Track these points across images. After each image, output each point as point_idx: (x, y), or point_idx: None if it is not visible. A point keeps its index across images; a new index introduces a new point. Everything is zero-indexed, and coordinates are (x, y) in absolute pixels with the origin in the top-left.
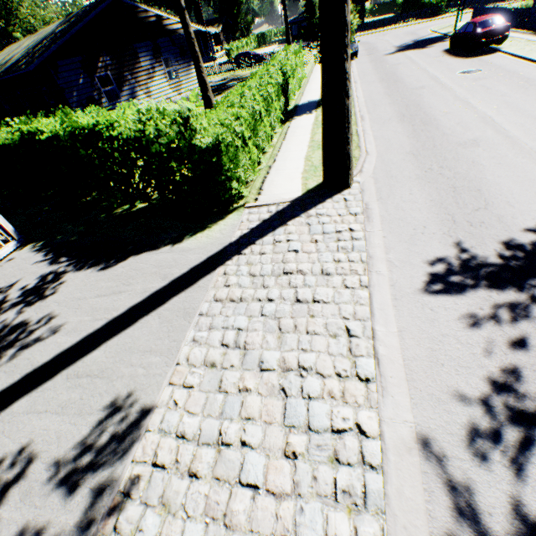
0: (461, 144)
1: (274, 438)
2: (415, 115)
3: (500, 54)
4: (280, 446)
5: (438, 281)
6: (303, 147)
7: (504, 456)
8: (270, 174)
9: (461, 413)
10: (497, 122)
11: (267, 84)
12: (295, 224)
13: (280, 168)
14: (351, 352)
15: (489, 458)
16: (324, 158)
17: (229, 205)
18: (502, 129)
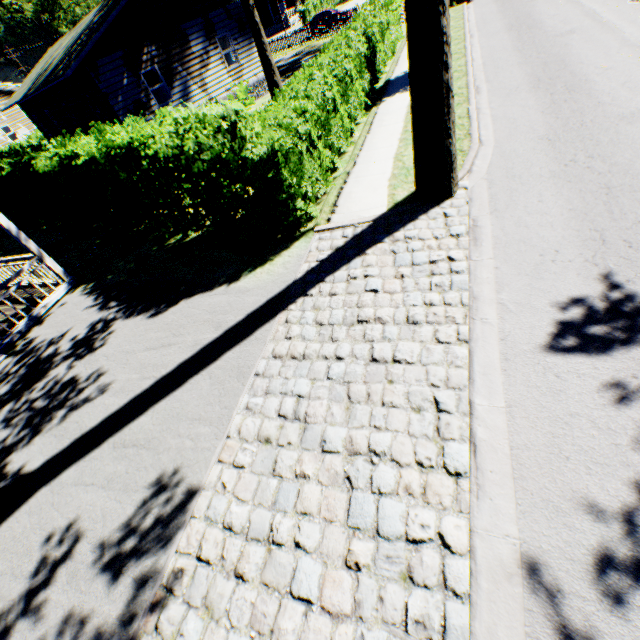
0: (625, 117)
1: (333, 542)
2: (557, 78)
3: None
4: (340, 553)
5: (571, 334)
6: (393, 142)
7: None
8: (348, 184)
9: (590, 531)
10: None
11: (344, 57)
12: (376, 252)
13: (362, 174)
14: (438, 433)
15: (626, 602)
16: (416, 159)
17: (295, 230)
18: None
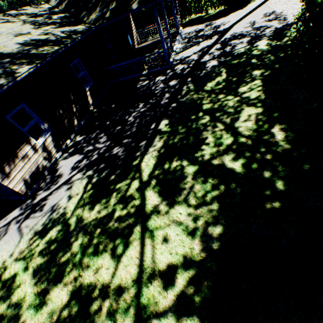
0: None
1: None
2: None
3: None
4: None
5: None
6: None
7: None
8: None
9: None
10: None
11: None
12: None
13: None
14: None
15: None
16: None
17: None
18: None
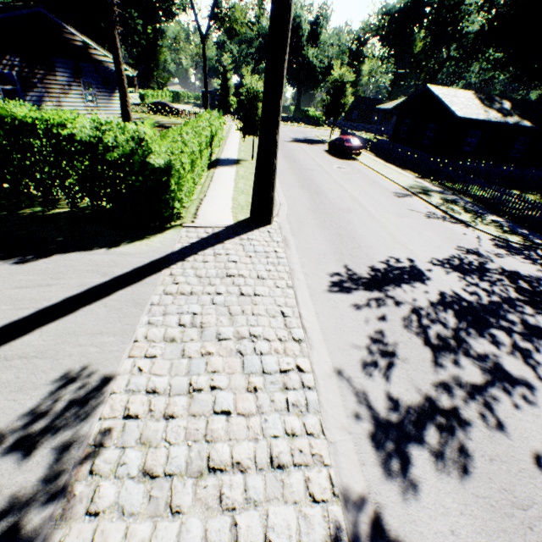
0: (341, 209)
1: (238, 381)
2: (311, 186)
3: (358, 162)
4: (244, 385)
5: (336, 286)
6: (230, 190)
7: (380, 373)
8: (203, 205)
9: (357, 354)
10: (360, 201)
11: (200, 134)
12: (231, 243)
13: (212, 202)
14: (287, 325)
15: (373, 375)
16: (254, 198)
17: (168, 222)
18: (363, 205)
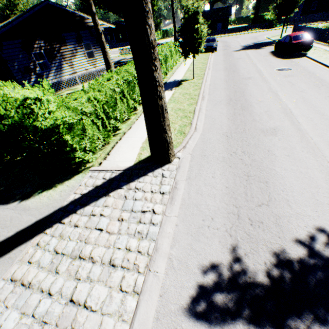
0: (263, 131)
1: None
2: (239, 100)
3: (306, 58)
4: None
5: (203, 300)
6: None
7: None
8: (122, 140)
9: None
10: (294, 114)
11: None
12: (115, 195)
13: (131, 136)
14: None
15: None
16: (149, 140)
17: (78, 167)
18: (296, 121)
